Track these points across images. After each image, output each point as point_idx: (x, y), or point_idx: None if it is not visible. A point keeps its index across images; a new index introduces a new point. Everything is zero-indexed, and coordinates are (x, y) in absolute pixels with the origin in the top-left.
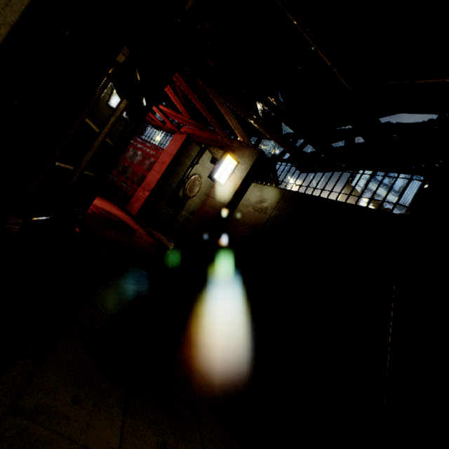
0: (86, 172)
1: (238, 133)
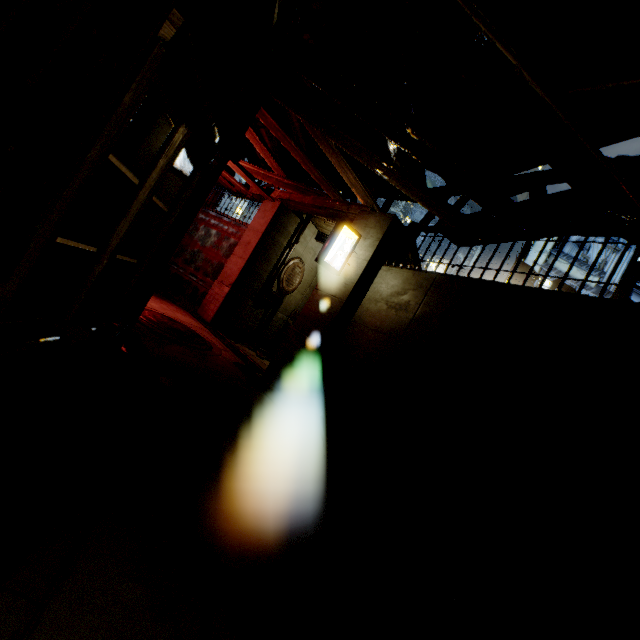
0: (122, 256)
1: (357, 193)
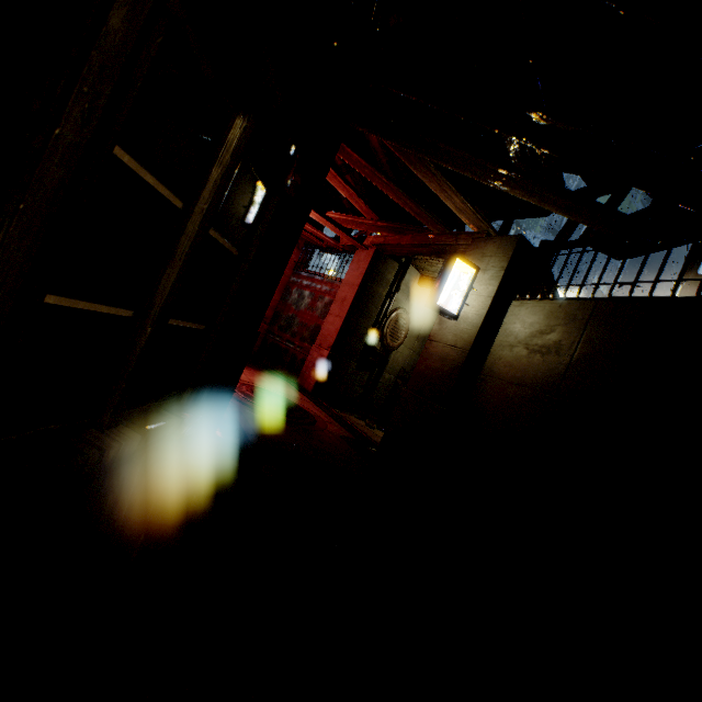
0: (179, 321)
1: (466, 219)
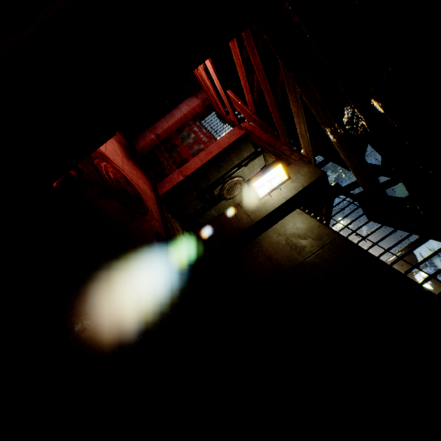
0: None
1: (302, 144)
